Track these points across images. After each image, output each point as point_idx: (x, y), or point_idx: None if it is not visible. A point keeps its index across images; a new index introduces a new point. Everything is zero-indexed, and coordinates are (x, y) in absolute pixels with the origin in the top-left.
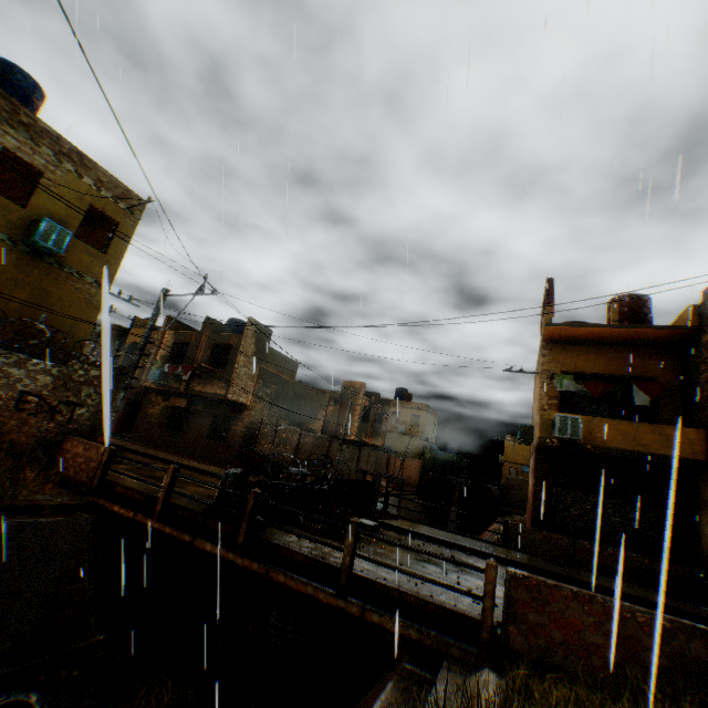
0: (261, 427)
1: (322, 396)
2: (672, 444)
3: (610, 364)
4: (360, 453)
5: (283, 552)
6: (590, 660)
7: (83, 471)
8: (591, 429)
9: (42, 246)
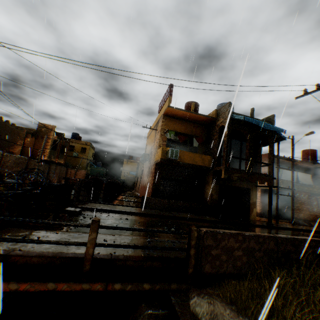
0: None
1: (21, 131)
2: (204, 161)
3: (186, 129)
4: (50, 167)
5: (13, 260)
6: (237, 264)
7: None
8: (180, 155)
9: None
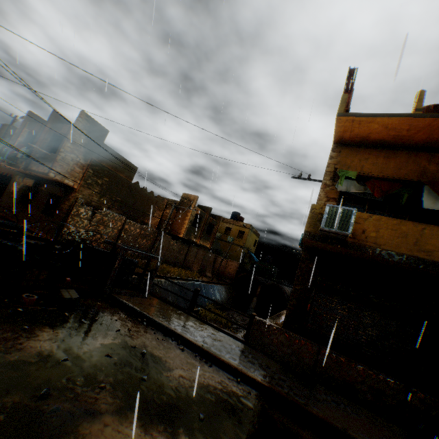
0: (75, 205)
1: (160, 200)
2: None
3: (400, 168)
4: (188, 248)
5: None
6: None
7: None
8: (365, 228)
9: None
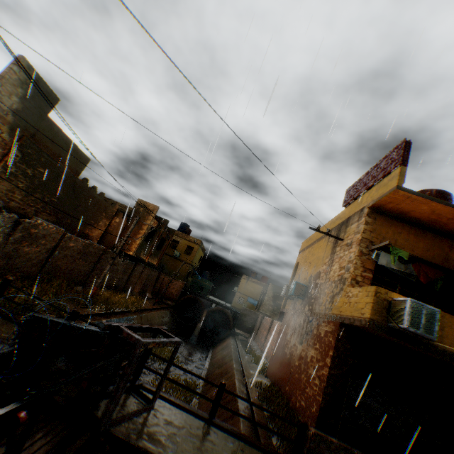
0: None
1: (110, 205)
2: None
3: (428, 250)
4: (134, 267)
5: None
6: None
7: None
8: None
9: None
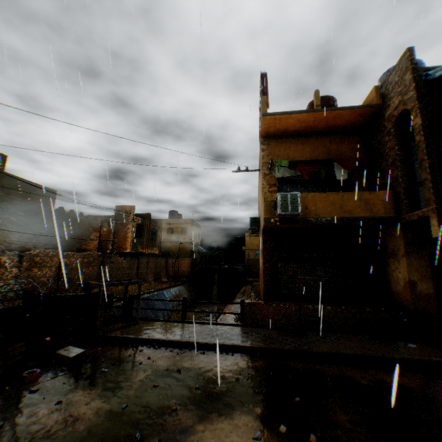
0: None
1: (93, 220)
2: (370, 206)
3: (314, 151)
4: (138, 261)
5: None
6: None
7: None
8: (307, 204)
9: None
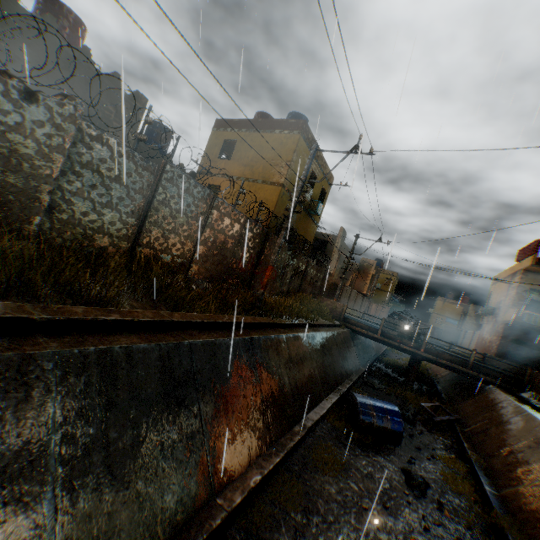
0: (344, 288)
1: (353, 267)
2: None
3: None
4: (363, 300)
5: (440, 354)
6: None
7: (333, 311)
8: None
9: (315, 213)
